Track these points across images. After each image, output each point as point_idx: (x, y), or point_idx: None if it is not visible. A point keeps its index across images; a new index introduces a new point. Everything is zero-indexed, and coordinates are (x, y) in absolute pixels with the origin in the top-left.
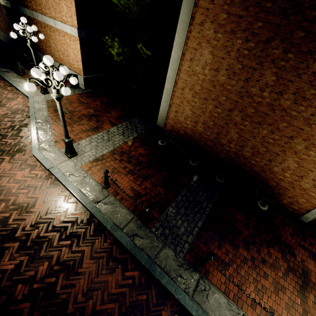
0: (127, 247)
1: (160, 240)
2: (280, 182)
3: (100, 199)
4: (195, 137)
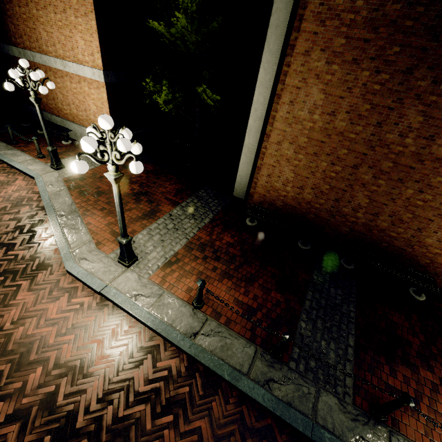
0: (266, 406)
1: (308, 381)
2: (436, 258)
3: (197, 328)
4: (301, 208)
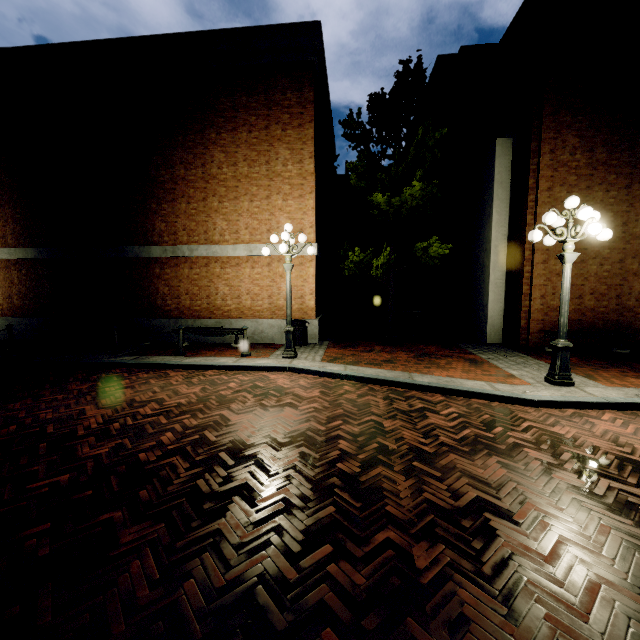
0: None
1: None
2: None
3: None
4: (587, 319)
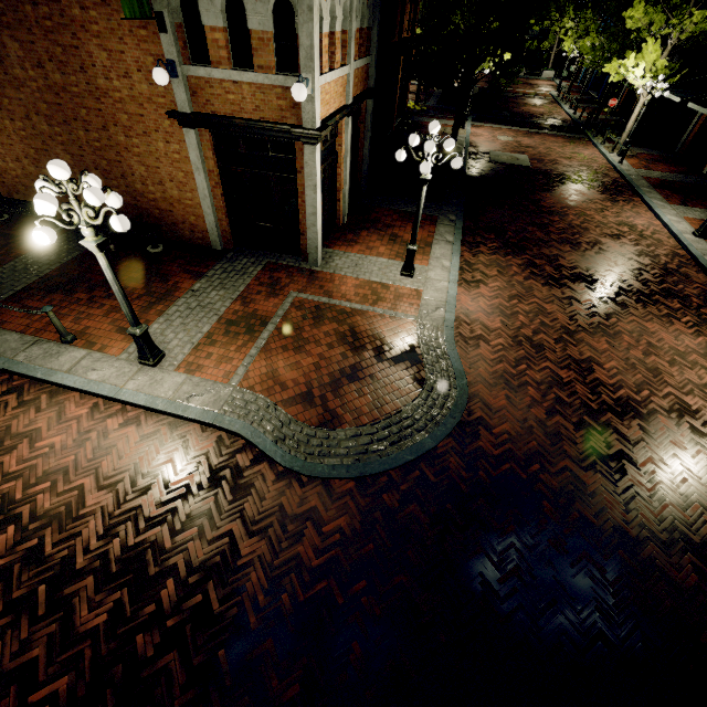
0: None
1: None
2: (159, 205)
3: None
4: None
